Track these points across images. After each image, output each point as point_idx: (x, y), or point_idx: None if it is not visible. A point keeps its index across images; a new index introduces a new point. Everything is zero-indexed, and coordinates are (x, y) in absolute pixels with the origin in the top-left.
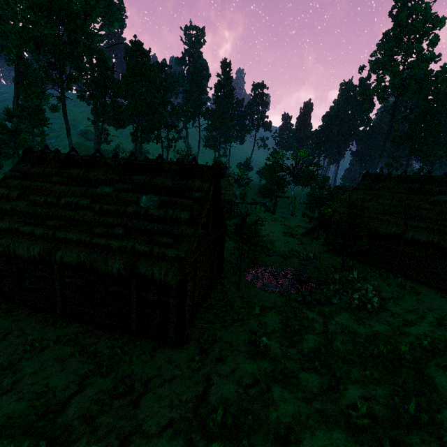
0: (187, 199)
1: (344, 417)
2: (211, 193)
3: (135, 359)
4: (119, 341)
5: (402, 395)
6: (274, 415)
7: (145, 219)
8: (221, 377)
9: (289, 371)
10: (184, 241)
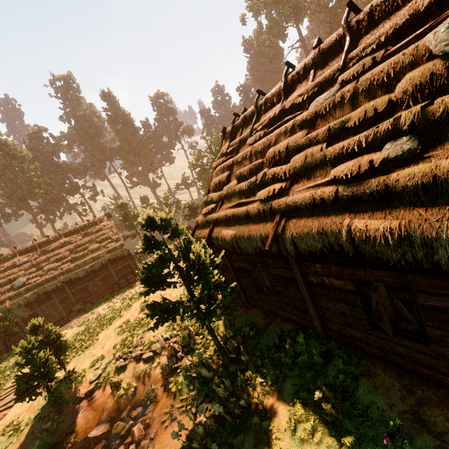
0: None
1: None
2: None
3: None
4: None
5: None
6: None
7: None
8: None
9: None
10: None
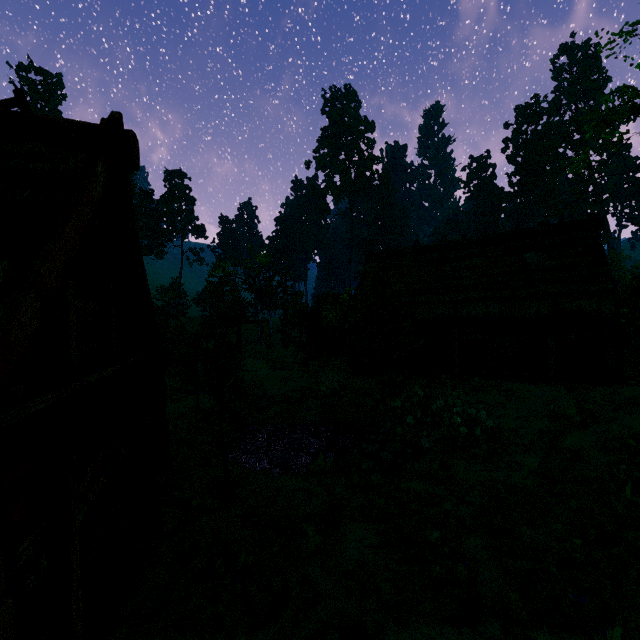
0: None
1: None
2: (102, 187)
3: None
4: None
5: None
6: None
7: None
8: None
9: None
10: None
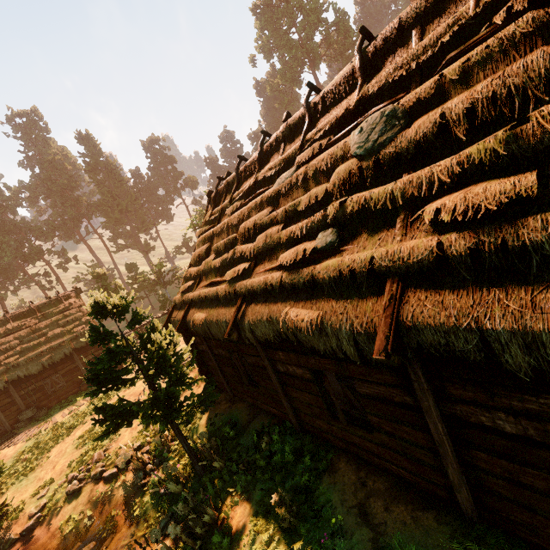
0: None
1: None
2: None
3: None
4: None
5: None
6: None
7: None
8: None
9: None
10: None
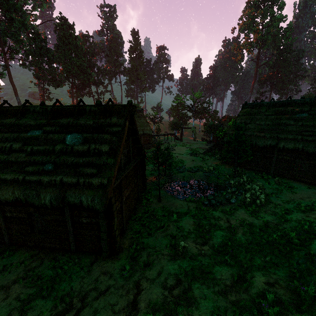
0: (106, 134)
1: (256, 306)
2: (127, 127)
3: (73, 276)
4: (60, 261)
5: (298, 276)
6: (196, 314)
7: (72, 155)
8: (148, 282)
9: (205, 267)
10: (106, 169)
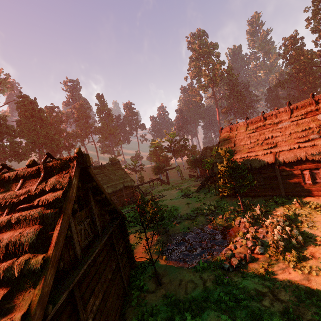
0: (35, 209)
1: None
2: (76, 187)
3: None
4: None
5: None
6: None
7: None
8: None
9: None
10: (27, 286)
